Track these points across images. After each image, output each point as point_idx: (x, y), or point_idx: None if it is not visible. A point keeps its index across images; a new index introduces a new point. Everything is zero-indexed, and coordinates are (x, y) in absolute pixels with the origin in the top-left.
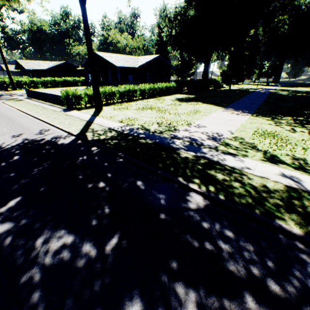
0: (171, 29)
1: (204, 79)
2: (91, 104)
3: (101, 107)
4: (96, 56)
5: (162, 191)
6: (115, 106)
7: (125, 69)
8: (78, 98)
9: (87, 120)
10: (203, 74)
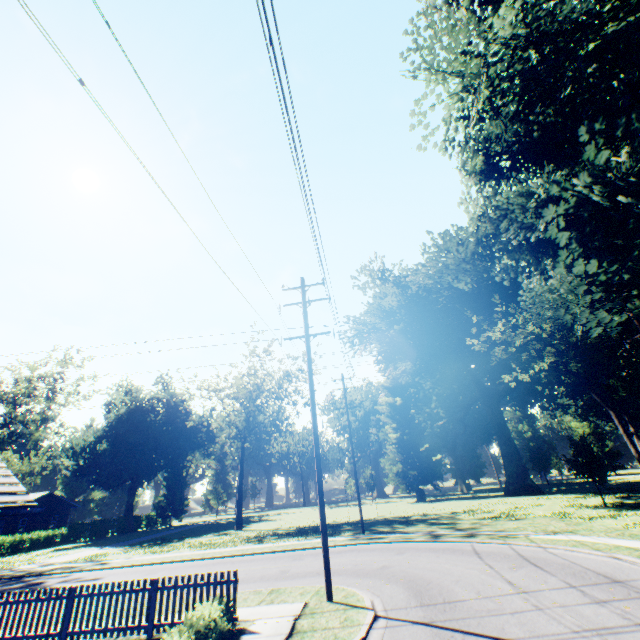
0: (76, 460)
1: (127, 515)
2: None
3: None
4: None
5: None
6: None
7: None
8: None
9: None
10: (126, 509)
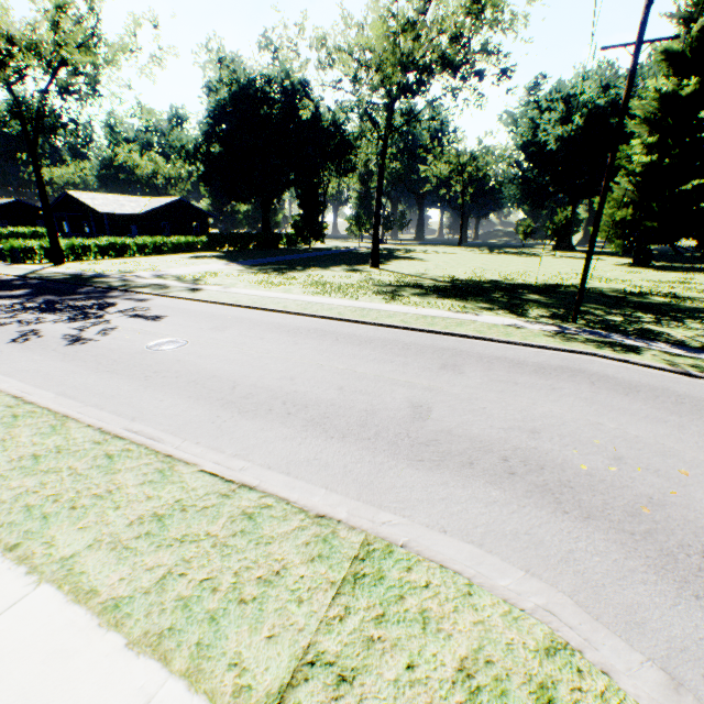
0: (192, 165)
1: (265, 232)
2: (51, 260)
3: (63, 261)
4: (69, 197)
5: (72, 288)
6: (88, 262)
7: (124, 216)
8: (30, 251)
9: (36, 269)
10: (263, 225)
